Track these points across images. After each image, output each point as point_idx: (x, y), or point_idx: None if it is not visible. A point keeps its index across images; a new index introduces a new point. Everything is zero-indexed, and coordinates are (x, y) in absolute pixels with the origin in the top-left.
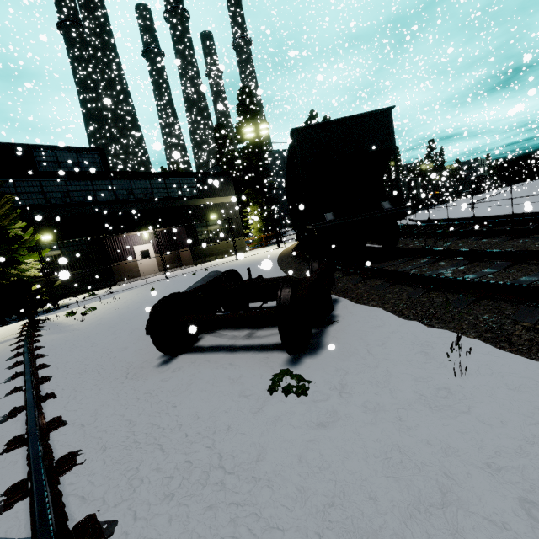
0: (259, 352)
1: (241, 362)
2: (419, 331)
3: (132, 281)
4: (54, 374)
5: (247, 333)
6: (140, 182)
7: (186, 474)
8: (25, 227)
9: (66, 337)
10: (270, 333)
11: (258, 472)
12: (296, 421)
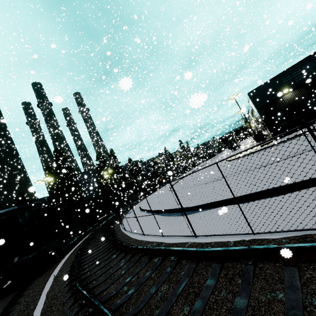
0: None
1: None
2: None
3: None
4: None
5: None
6: None
7: None
8: None
9: None
10: None
11: None
12: None
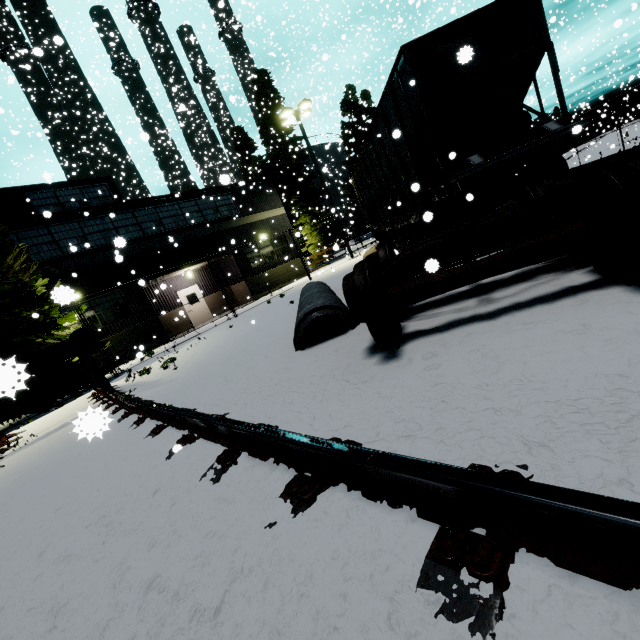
0: (550, 303)
1: (543, 317)
2: None
3: (188, 333)
4: (221, 412)
5: (478, 301)
6: (167, 208)
7: None
8: (45, 289)
9: (172, 387)
10: (519, 289)
11: None
12: None
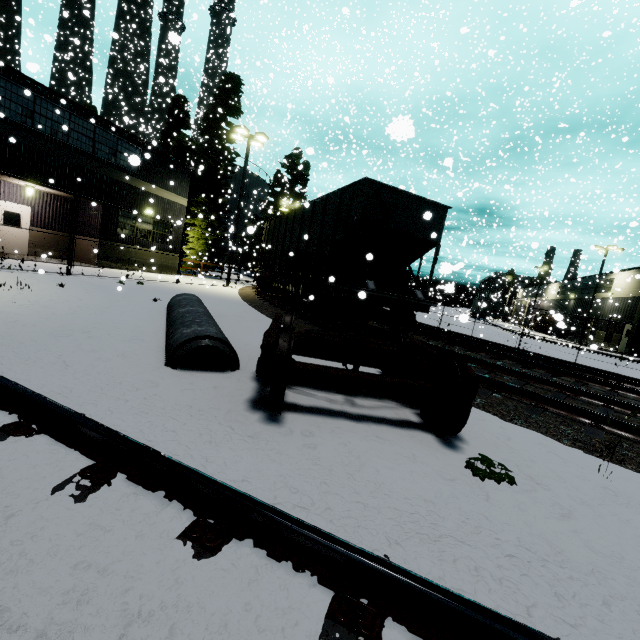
0: (394, 427)
1: (389, 436)
2: (524, 431)
3: None
4: (71, 407)
5: (345, 399)
6: (53, 108)
7: (527, 571)
8: None
9: None
10: (374, 404)
11: (579, 564)
12: (537, 511)
